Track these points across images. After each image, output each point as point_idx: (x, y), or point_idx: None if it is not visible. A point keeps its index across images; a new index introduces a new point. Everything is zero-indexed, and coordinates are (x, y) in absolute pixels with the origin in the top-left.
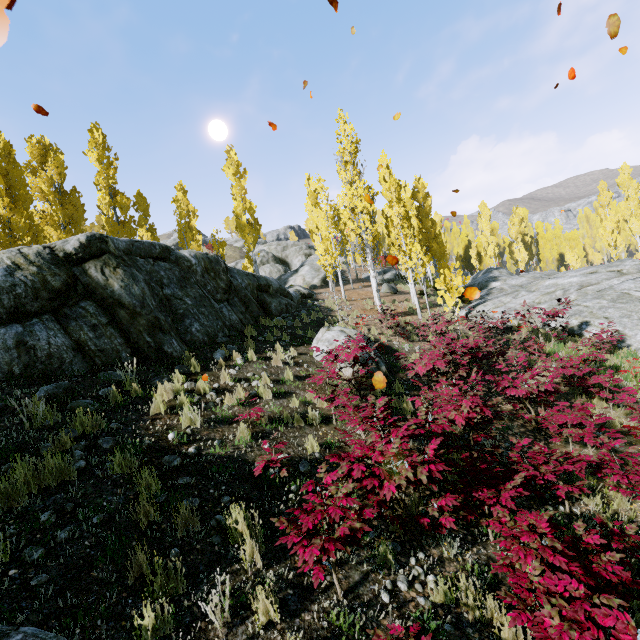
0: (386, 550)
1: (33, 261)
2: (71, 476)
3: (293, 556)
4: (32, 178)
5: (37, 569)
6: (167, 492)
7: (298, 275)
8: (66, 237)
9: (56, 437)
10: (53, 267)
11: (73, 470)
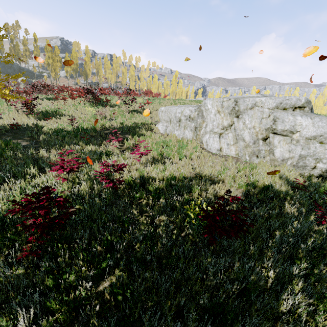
0: None
1: None
2: None
3: None
4: None
5: None
6: None
7: (60, 72)
8: None
9: None
10: None
11: None
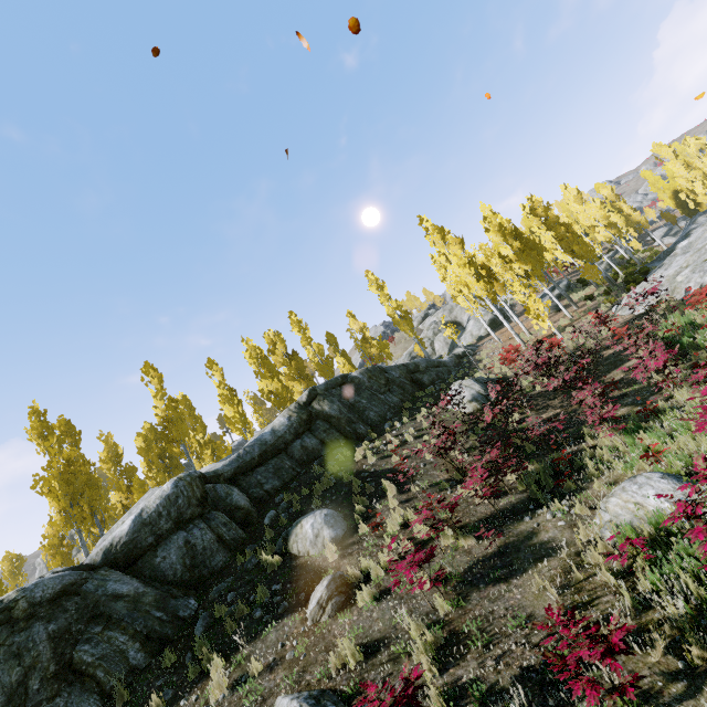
0: (444, 483)
1: (294, 411)
2: (332, 484)
3: (408, 492)
4: (273, 357)
5: (329, 505)
6: (363, 483)
7: (466, 332)
8: (300, 383)
9: (324, 474)
10: (301, 411)
11: (332, 482)
